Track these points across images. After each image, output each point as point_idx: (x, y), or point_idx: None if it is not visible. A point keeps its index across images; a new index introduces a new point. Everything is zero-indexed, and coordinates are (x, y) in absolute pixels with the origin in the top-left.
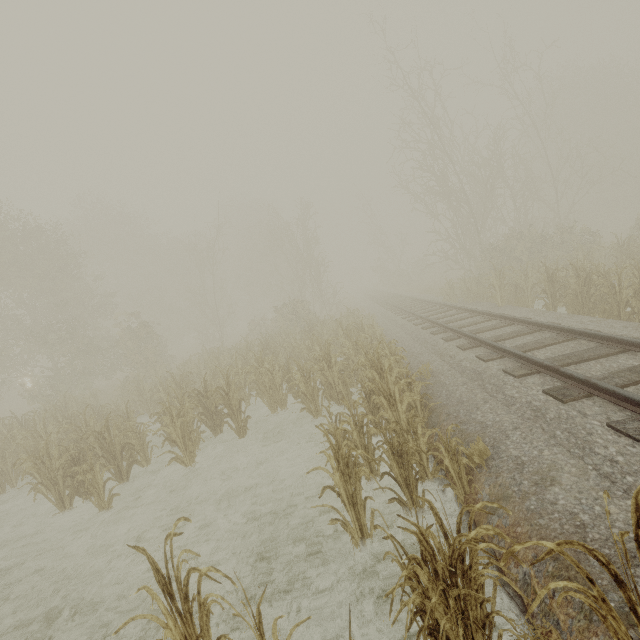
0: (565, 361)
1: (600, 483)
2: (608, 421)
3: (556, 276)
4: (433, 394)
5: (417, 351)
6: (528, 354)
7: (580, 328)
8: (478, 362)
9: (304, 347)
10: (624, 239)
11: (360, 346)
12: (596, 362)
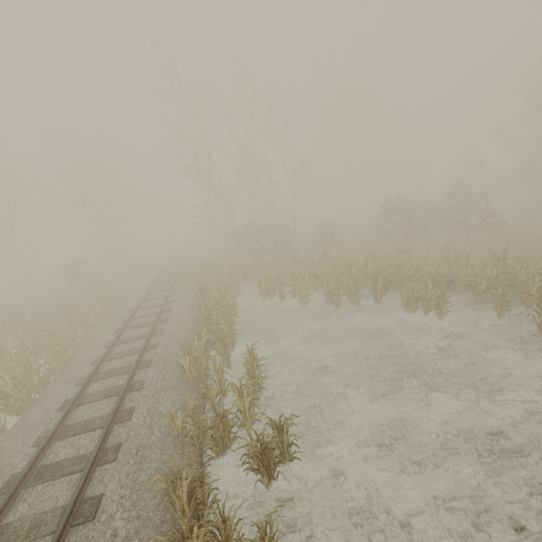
0: (106, 375)
1: (2, 466)
2: (48, 429)
3: (206, 287)
4: (46, 388)
5: (99, 337)
6: (95, 369)
7: (143, 347)
8: (90, 364)
9: (34, 325)
10: (278, 252)
11: (20, 352)
12: (115, 378)
